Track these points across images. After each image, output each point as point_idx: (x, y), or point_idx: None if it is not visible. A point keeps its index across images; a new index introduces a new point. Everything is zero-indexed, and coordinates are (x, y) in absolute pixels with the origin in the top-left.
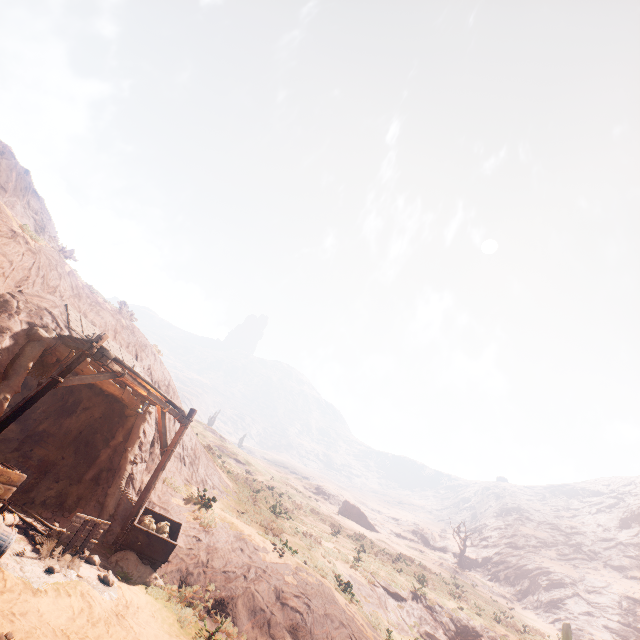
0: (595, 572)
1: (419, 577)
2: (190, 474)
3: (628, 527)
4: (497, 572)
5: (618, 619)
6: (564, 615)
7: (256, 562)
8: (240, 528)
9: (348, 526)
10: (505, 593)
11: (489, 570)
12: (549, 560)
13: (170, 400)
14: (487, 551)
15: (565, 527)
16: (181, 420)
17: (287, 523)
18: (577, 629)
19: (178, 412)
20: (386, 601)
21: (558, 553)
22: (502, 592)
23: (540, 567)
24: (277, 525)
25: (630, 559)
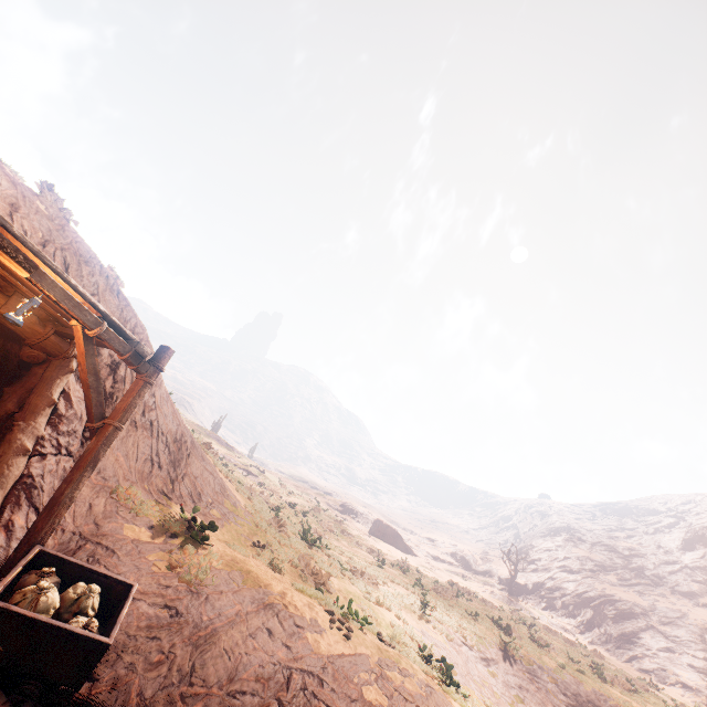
0: (664, 600)
1: (499, 622)
2: (170, 482)
3: (692, 549)
4: (553, 600)
5: (704, 656)
6: (641, 652)
7: (301, 661)
8: (262, 582)
9: (386, 551)
10: (565, 625)
11: (543, 598)
12: (611, 586)
13: (107, 315)
14: (537, 576)
15: (622, 549)
16: (136, 364)
17: (324, 554)
18: (659, 669)
19: (127, 344)
20: (474, 667)
21: (618, 578)
22: (562, 624)
23: (604, 595)
24: (316, 562)
25: (699, 584)
